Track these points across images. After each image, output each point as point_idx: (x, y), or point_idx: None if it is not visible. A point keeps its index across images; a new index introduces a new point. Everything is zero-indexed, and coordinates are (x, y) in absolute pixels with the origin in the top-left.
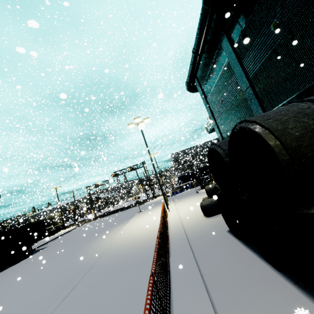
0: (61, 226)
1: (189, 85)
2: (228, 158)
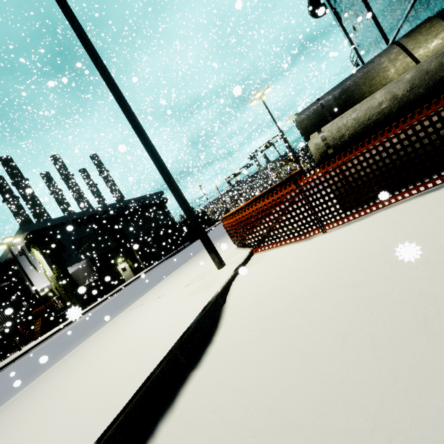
0: (215, 219)
1: (312, 13)
2: None
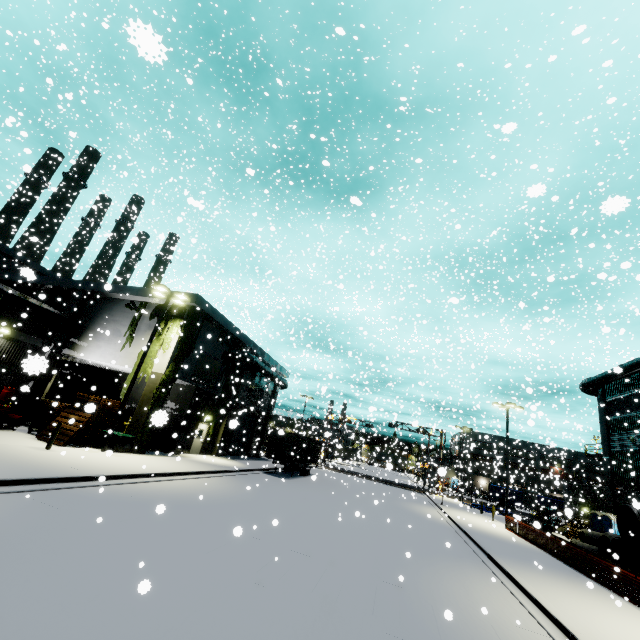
0: None
1: (587, 387)
2: None
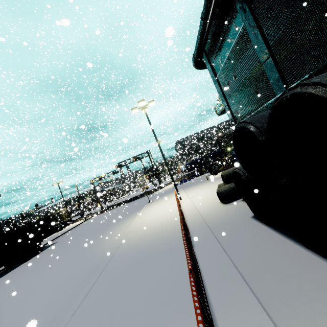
0: (67, 221)
1: (196, 61)
2: (263, 137)
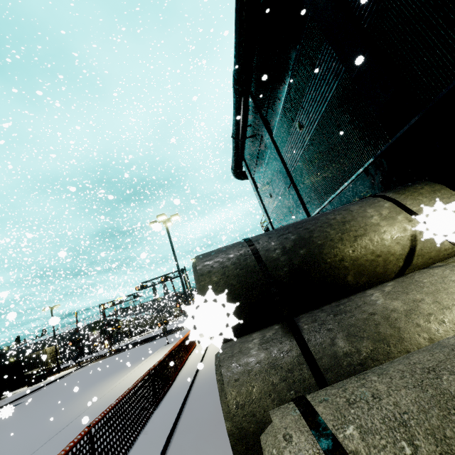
0: (53, 368)
1: (235, 172)
2: None
